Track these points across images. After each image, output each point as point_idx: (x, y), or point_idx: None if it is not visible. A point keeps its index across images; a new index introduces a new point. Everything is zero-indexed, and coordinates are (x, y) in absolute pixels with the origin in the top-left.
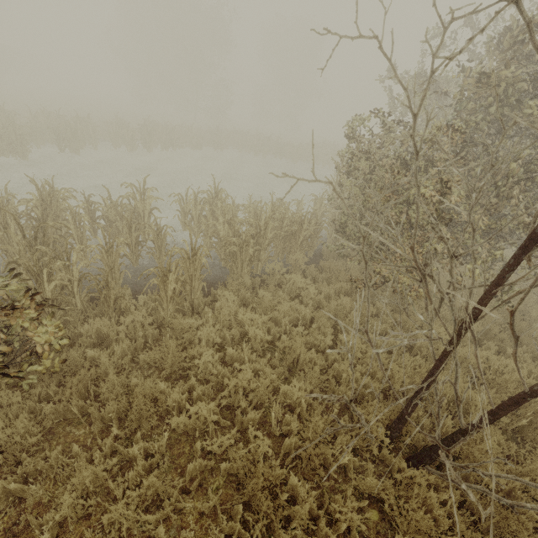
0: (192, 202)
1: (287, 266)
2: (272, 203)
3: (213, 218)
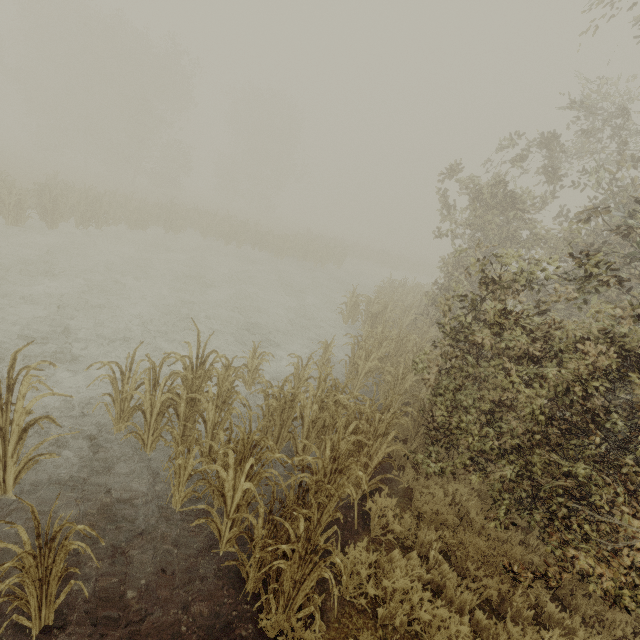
0: (145, 383)
1: (347, 507)
2: (320, 381)
3: (194, 411)
